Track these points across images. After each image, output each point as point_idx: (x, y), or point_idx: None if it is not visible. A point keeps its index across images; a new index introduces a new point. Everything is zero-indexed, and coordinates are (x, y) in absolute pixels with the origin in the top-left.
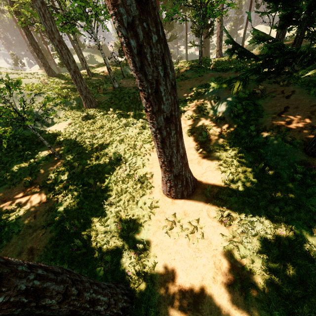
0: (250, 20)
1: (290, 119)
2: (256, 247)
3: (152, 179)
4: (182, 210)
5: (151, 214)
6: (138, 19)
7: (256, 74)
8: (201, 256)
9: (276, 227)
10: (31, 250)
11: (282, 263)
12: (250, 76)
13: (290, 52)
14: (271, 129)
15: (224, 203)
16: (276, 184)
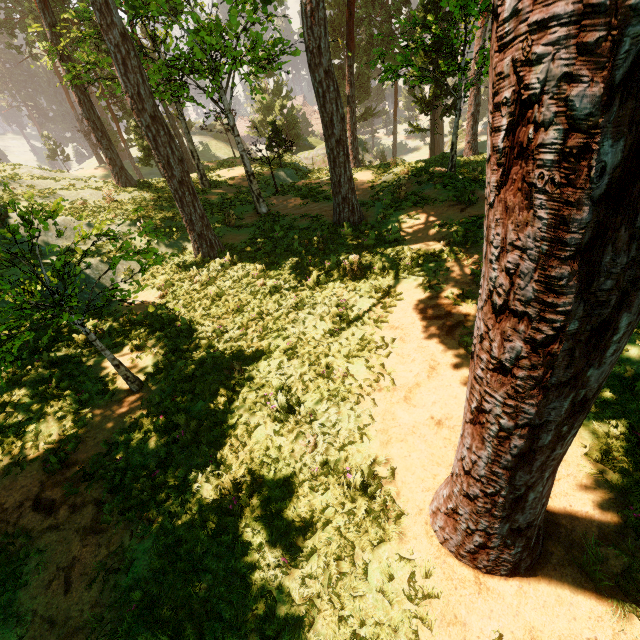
0: None
1: None
2: None
3: (396, 486)
4: (522, 625)
5: (418, 624)
6: None
7: None
8: None
9: None
10: None
11: None
12: None
13: None
14: None
15: None
16: None
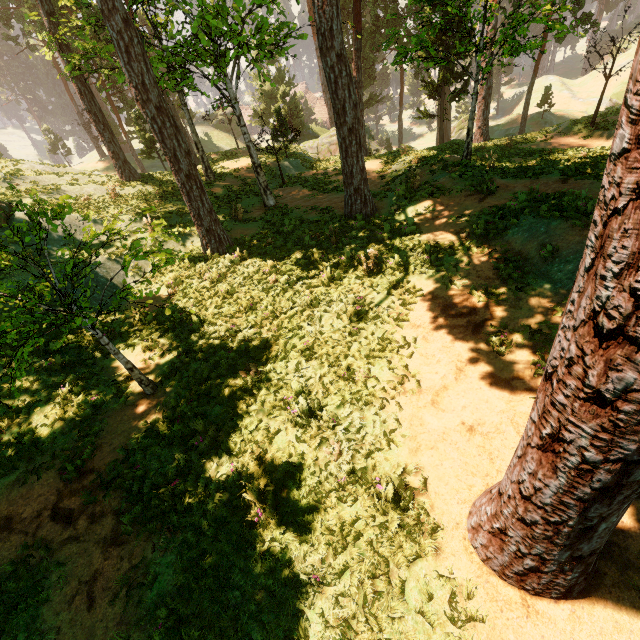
0: None
1: None
2: None
3: (429, 497)
4: None
5: None
6: None
7: None
8: None
9: None
10: None
11: None
12: None
13: None
14: None
15: None
16: None
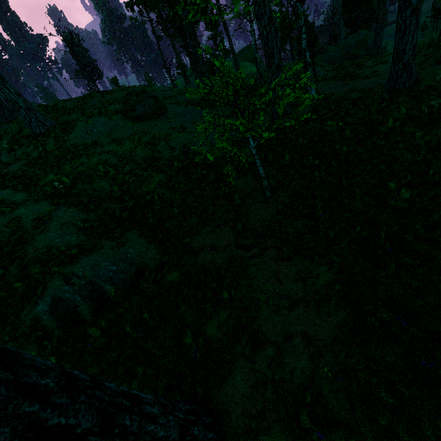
0: None
1: None
2: None
3: None
4: None
5: None
6: None
7: None
8: None
9: None
10: (307, 338)
11: None
12: None
13: None
14: None
15: None
16: None
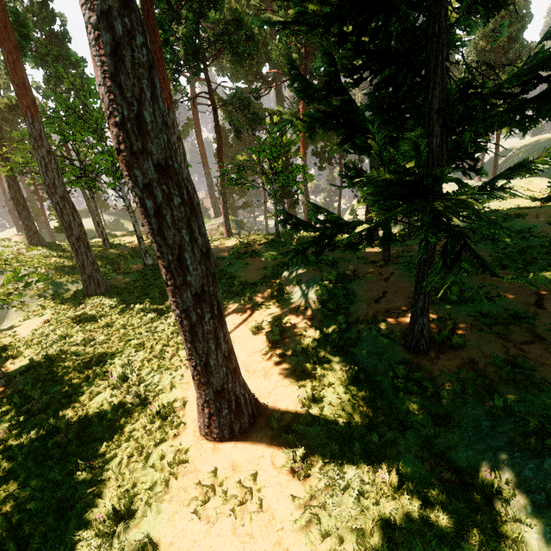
0: (302, 193)
1: (389, 306)
2: (348, 511)
3: (184, 410)
4: (230, 461)
5: (171, 478)
6: (157, 182)
7: (313, 246)
8: (254, 549)
9: (377, 468)
10: None
11: (386, 533)
12: (341, 254)
13: (344, 224)
14: (365, 319)
15: (300, 438)
16: (376, 399)
